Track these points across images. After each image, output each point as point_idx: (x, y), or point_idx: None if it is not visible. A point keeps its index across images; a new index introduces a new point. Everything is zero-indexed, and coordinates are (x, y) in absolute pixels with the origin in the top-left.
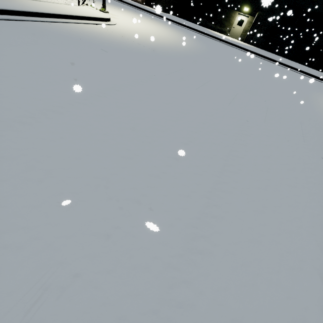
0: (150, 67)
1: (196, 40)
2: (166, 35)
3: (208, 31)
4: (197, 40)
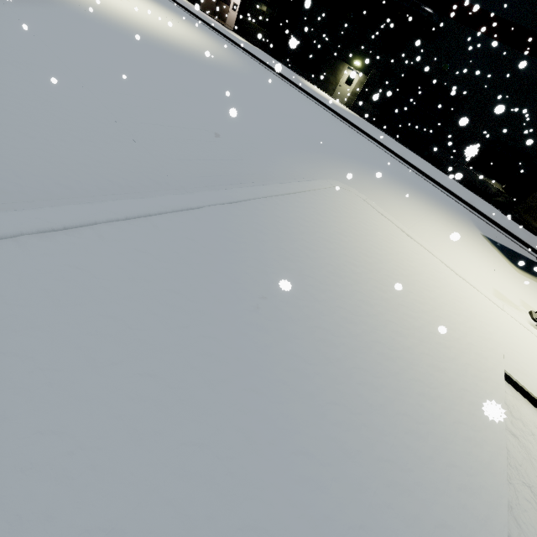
0: (26, 6)
1: (241, 66)
2: (183, 39)
3: (294, 77)
4: (245, 67)
